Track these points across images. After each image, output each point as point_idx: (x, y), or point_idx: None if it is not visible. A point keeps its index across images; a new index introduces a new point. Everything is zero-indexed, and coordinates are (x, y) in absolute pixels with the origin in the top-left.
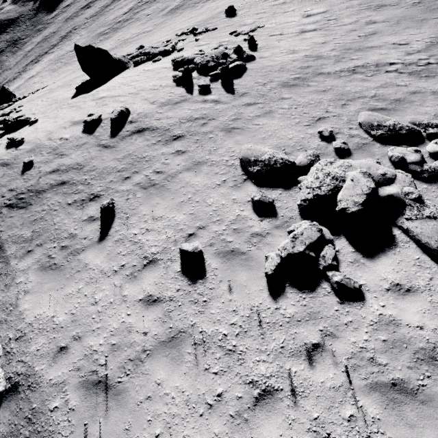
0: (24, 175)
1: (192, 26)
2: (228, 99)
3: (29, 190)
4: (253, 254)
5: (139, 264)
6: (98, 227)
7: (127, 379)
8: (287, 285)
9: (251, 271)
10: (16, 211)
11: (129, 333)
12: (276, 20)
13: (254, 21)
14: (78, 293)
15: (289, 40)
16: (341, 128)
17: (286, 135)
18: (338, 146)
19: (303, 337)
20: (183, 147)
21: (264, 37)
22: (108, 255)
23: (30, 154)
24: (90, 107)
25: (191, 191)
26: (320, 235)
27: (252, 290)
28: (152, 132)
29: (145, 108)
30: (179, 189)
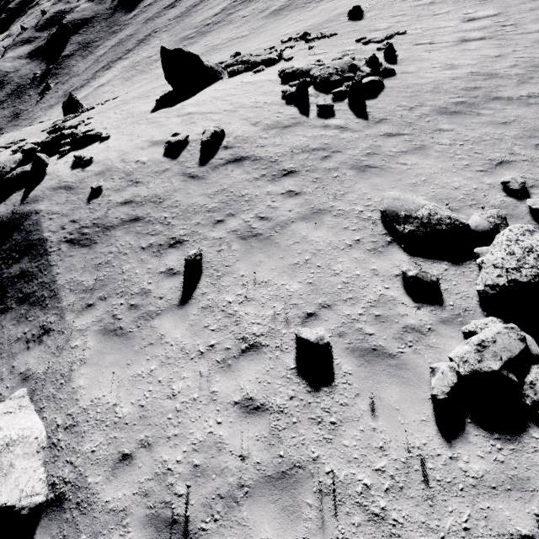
0: (90, 204)
1: (302, 30)
2: (359, 126)
3: (95, 224)
4: (408, 359)
5: (235, 348)
6: (179, 285)
7: (215, 527)
8: (468, 420)
9: (406, 386)
10: (78, 249)
11: (219, 452)
12: (422, 25)
13: (389, 25)
14: (149, 376)
15: (445, 51)
16: (538, 179)
17: (449, 182)
18: (538, 207)
19: (503, 518)
20: (297, 187)
21: (406, 46)
22: (191, 327)
23: (99, 178)
24: (174, 124)
25: (309, 251)
26: (524, 346)
27: (408, 419)
28: (253, 162)
29: (244, 130)
30: (292, 246)
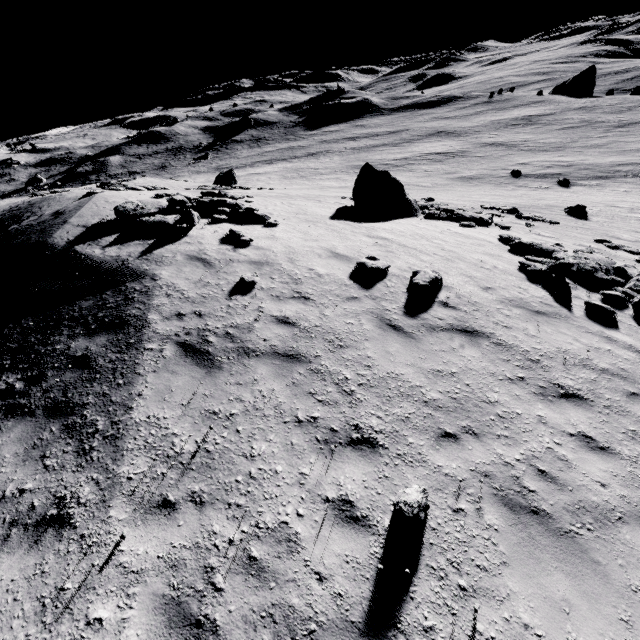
0: (231, 299)
1: (504, 205)
2: None
3: (229, 334)
4: None
5: None
6: (366, 561)
7: None
8: None
9: None
10: (189, 364)
11: None
12: None
13: (636, 239)
14: None
15: None
16: None
17: None
18: None
19: None
20: (598, 432)
21: None
22: None
23: (253, 268)
24: (364, 243)
25: None
26: None
27: None
28: (498, 348)
29: (471, 291)
30: None
